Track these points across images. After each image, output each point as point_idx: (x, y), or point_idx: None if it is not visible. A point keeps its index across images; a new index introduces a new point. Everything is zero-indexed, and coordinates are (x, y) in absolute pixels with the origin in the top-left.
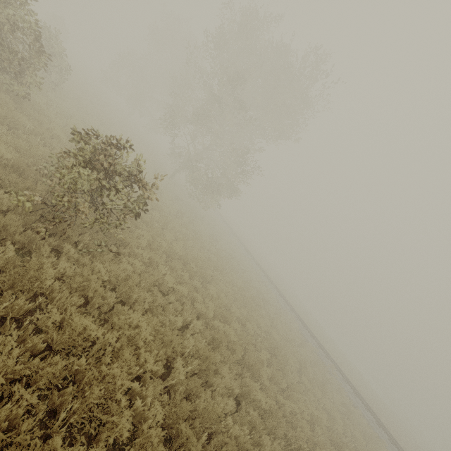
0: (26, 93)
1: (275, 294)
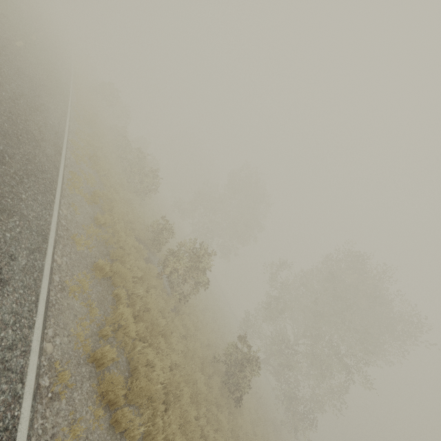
0: None
1: None
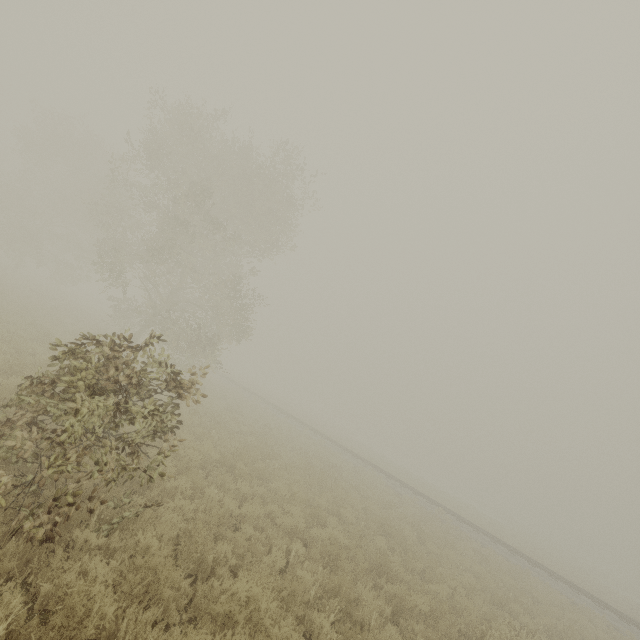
0: None
1: (339, 453)
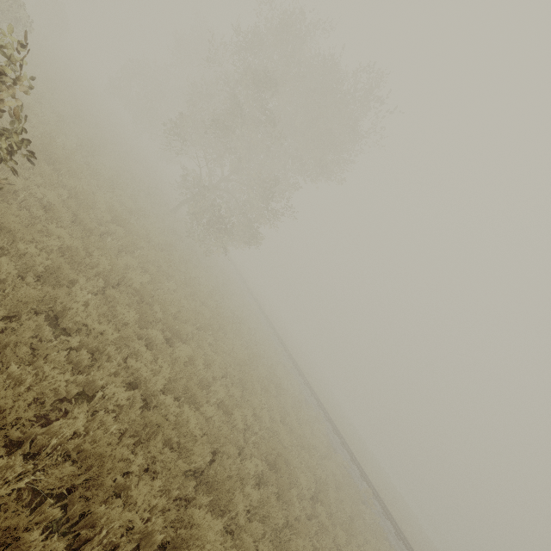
0: None
1: (298, 382)
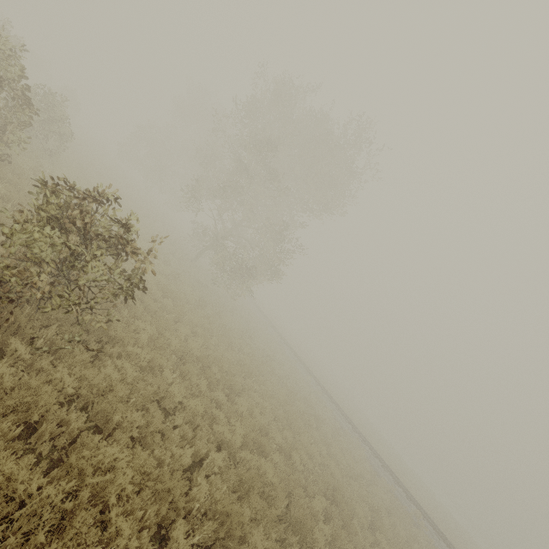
0: (5, 154)
1: (331, 409)
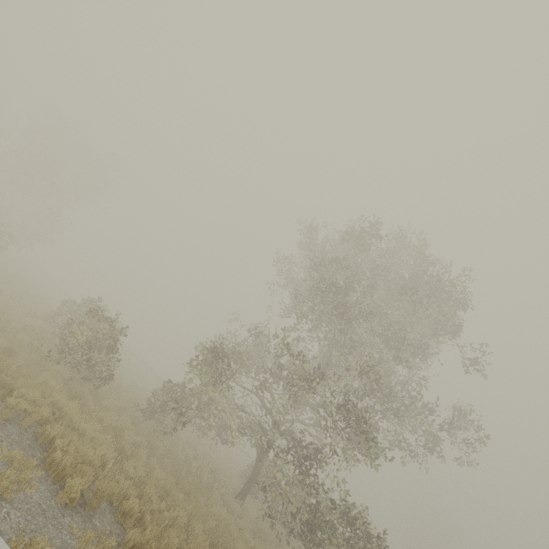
0: None
1: None
